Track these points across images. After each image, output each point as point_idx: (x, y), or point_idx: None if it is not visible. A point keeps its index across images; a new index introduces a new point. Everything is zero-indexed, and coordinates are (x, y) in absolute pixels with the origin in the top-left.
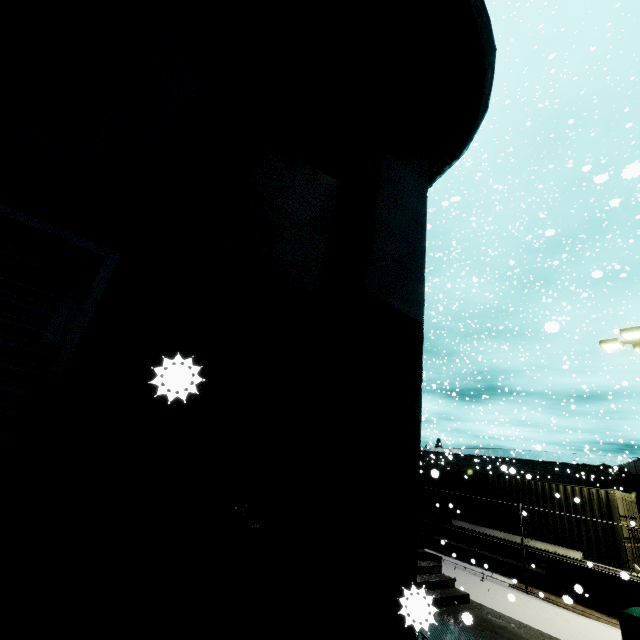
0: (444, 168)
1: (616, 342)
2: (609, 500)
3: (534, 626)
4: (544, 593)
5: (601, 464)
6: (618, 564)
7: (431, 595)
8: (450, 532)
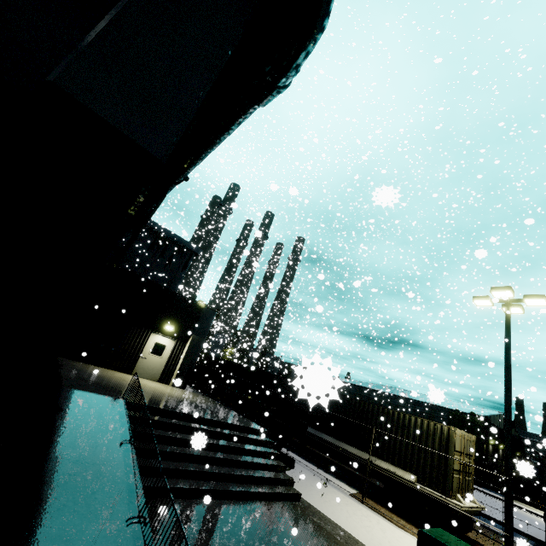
0: (297, 48)
1: (487, 299)
2: (449, 436)
3: (349, 530)
4: (377, 505)
5: (471, 412)
6: (443, 491)
7: (262, 489)
8: (315, 442)
